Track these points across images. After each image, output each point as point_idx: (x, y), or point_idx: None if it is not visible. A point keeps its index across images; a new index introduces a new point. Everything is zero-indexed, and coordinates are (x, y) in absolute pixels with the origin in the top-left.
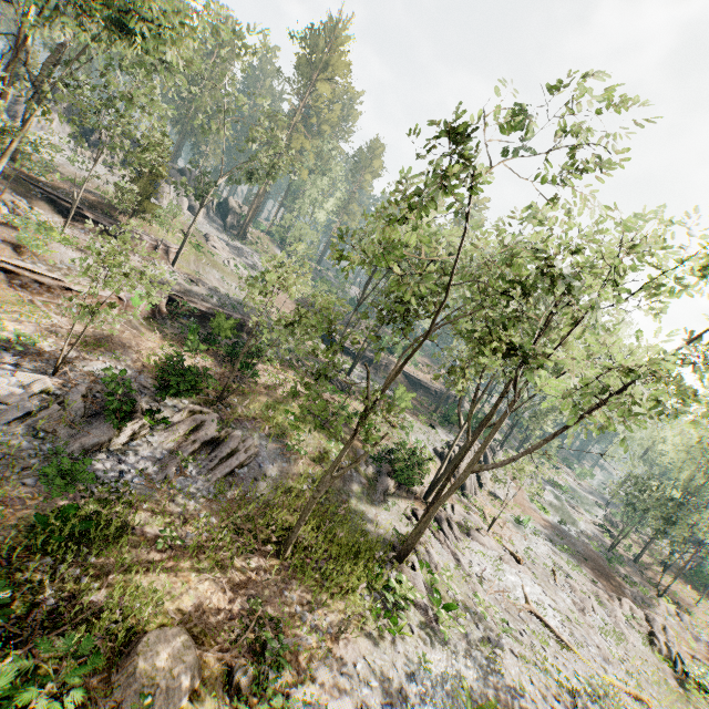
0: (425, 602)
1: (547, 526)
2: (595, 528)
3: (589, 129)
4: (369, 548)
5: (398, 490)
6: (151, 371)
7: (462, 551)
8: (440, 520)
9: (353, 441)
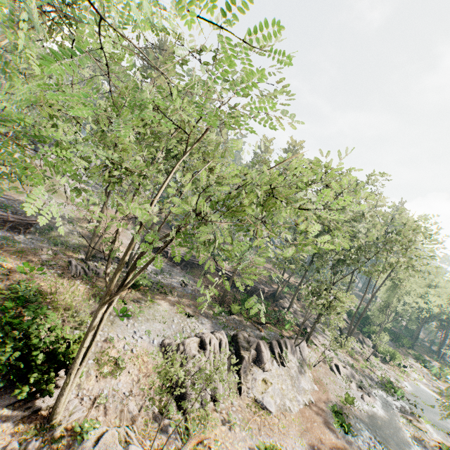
0: None
1: None
2: None
3: None
4: None
5: None
6: None
7: None
8: None
9: None
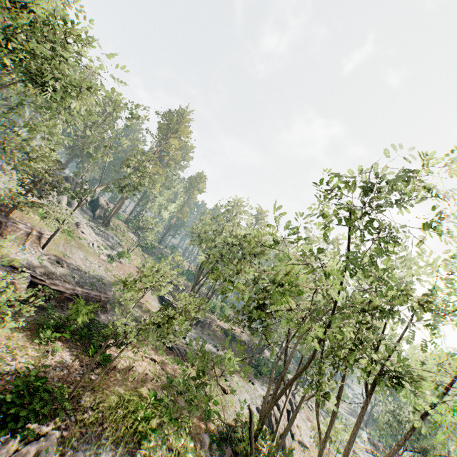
0: None
1: None
2: (369, 456)
3: None
4: None
5: None
6: None
7: None
8: None
9: None
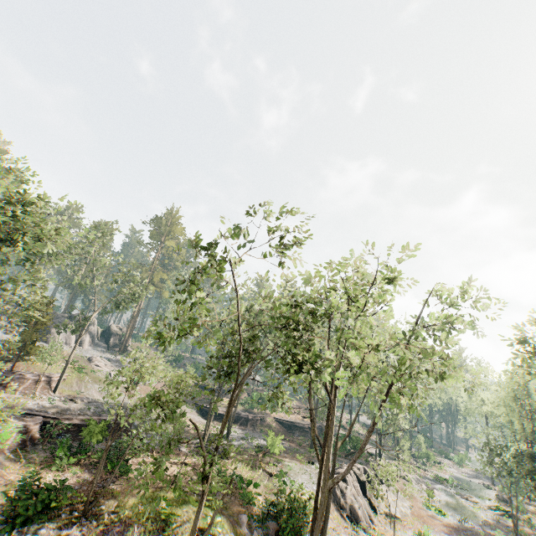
0: None
1: (451, 530)
2: (494, 513)
3: (277, 226)
4: None
5: None
6: (6, 507)
7: None
8: None
9: (204, 500)
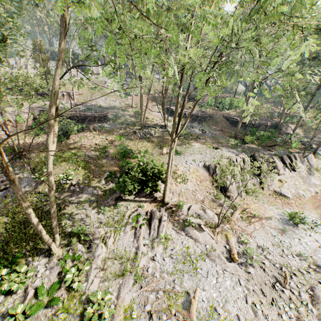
0: (32, 292)
1: None
2: None
3: None
4: (37, 241)
5: (137, 196)
6: None
7: (155, 245)
8: (153, 218)
9: None
